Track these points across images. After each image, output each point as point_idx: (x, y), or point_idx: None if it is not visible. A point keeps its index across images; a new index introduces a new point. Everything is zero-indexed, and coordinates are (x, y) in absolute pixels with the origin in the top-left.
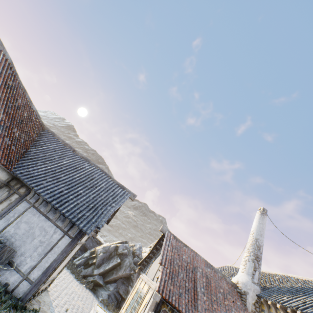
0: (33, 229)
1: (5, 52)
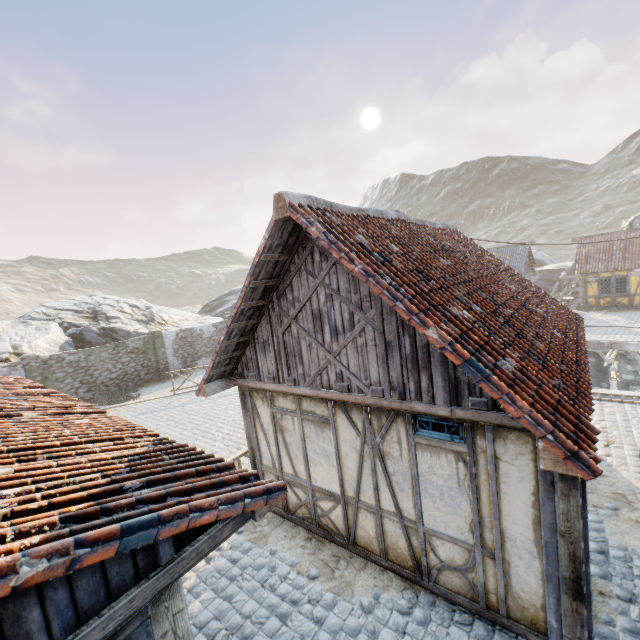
0: None
1: None
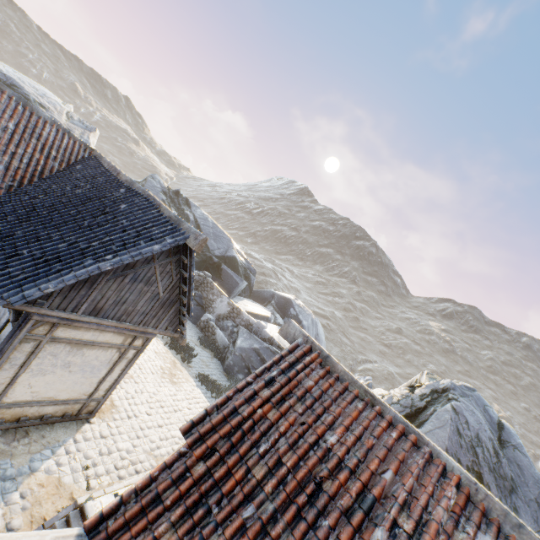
0: None
1: None
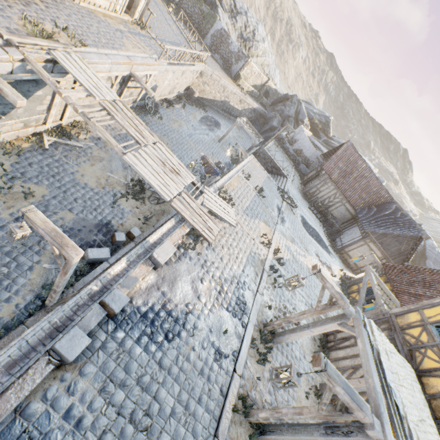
0: (353, 232)
1: (366, 164)
